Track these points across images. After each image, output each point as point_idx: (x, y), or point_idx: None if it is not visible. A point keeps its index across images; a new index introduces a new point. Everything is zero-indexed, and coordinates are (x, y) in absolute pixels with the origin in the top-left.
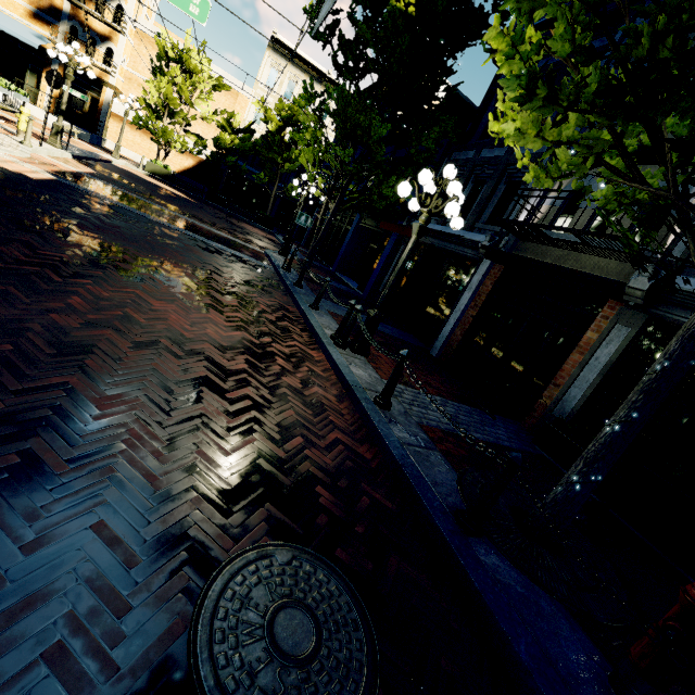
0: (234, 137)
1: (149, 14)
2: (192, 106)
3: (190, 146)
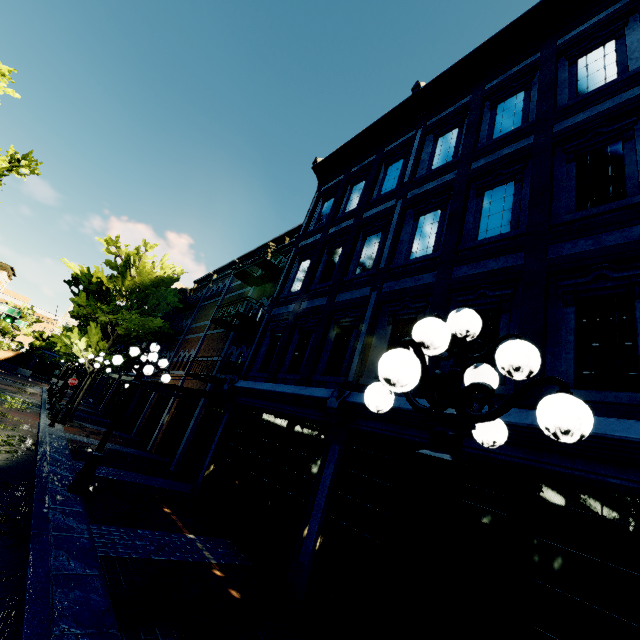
0: (42, 342)
1: (2, 287)
2: (19, 330)
3: (13, 346)
